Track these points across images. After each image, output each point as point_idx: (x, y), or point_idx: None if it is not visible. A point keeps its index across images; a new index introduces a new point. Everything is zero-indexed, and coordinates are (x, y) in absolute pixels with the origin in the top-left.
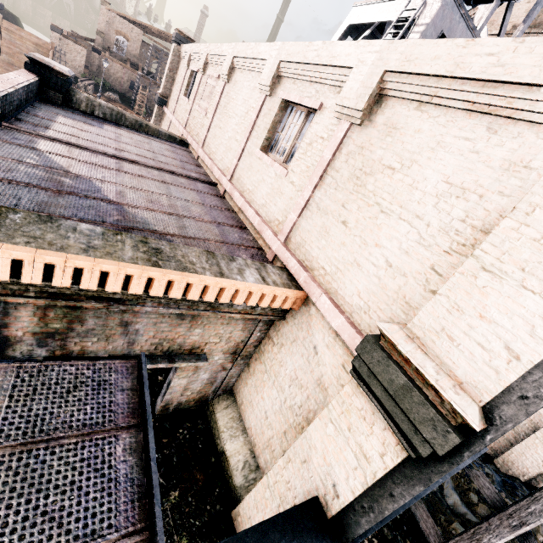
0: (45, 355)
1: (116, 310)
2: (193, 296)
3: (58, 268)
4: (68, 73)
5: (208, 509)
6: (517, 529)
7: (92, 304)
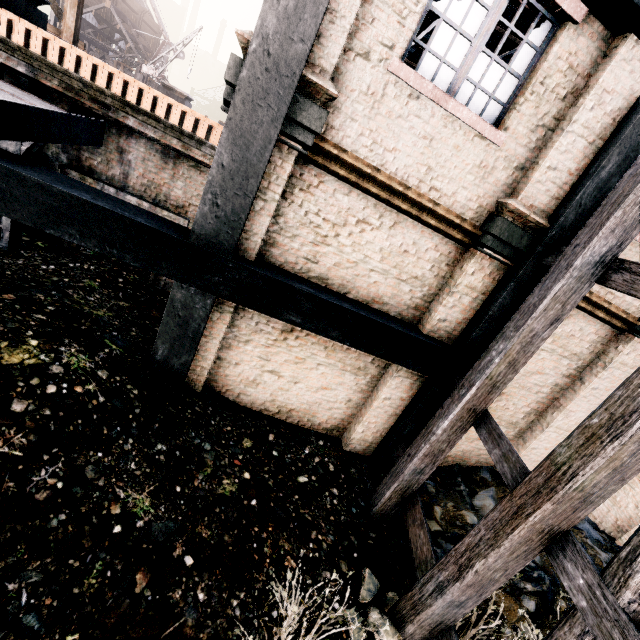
0: (66, 163)
1: (114, 132)
2: (160, 113)
3: (67, 52)
4: (186, 94)
5: (146, 322)
6: (464, 396)
7: (91, 103)
